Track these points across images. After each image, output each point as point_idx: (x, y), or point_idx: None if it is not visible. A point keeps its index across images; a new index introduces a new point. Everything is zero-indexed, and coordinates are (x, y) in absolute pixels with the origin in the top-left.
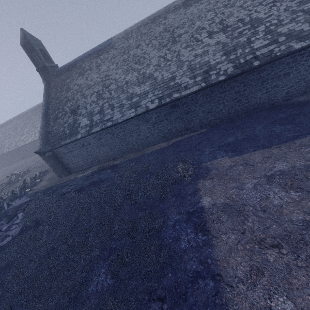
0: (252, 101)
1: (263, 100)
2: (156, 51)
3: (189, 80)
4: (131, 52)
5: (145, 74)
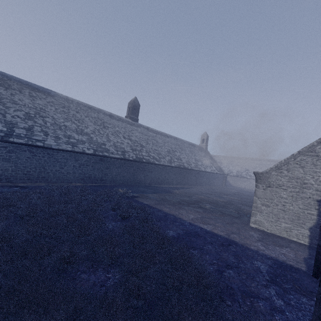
0: (138, 178)
1: (142, 180)
2: (93, 124)
3: (114, 150)
4: (71, 111)
5: (83, 130)
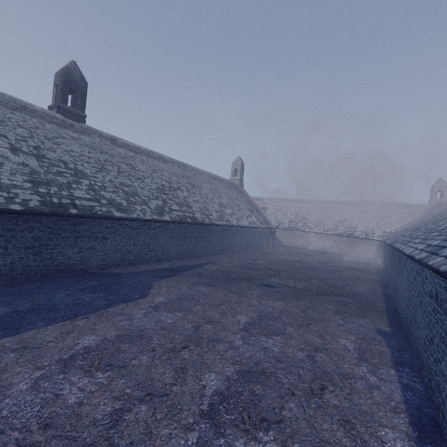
0: (58, 259)
1: (73, 262)
2: None
3: None
4: None
5: None
